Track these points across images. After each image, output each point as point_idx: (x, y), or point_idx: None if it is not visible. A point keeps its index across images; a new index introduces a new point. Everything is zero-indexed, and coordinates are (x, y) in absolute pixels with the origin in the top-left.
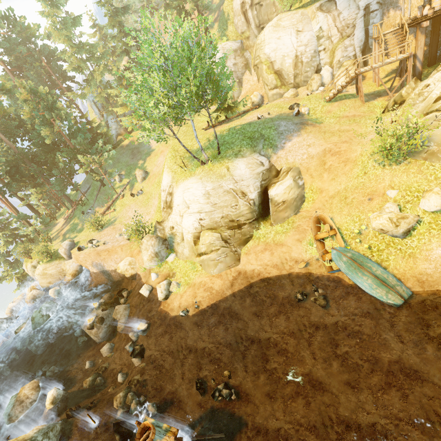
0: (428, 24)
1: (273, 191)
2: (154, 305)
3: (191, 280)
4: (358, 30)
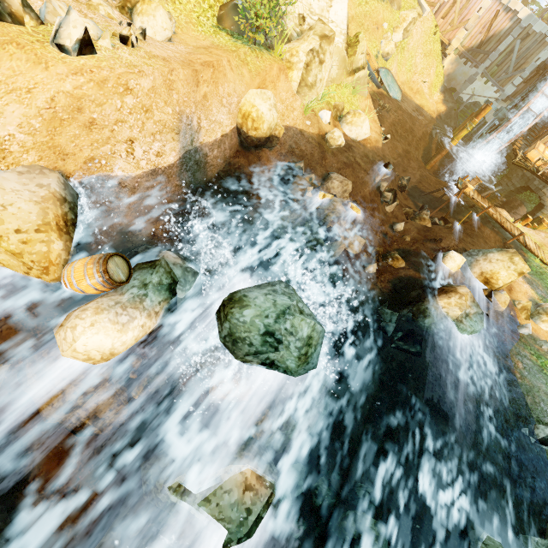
0: None
1: None
2: (361, 149)
3: (358, 107)
4: None
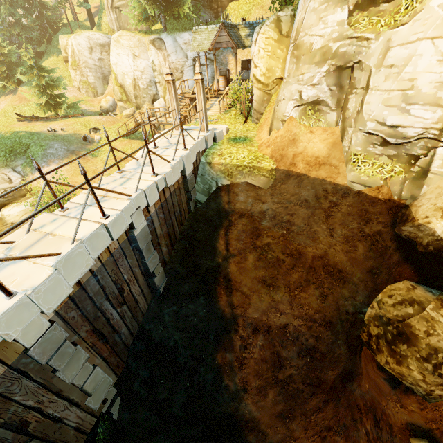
0: (189, 102)
1: (6, 210)
2: None
3: None
4: (188, 77)
